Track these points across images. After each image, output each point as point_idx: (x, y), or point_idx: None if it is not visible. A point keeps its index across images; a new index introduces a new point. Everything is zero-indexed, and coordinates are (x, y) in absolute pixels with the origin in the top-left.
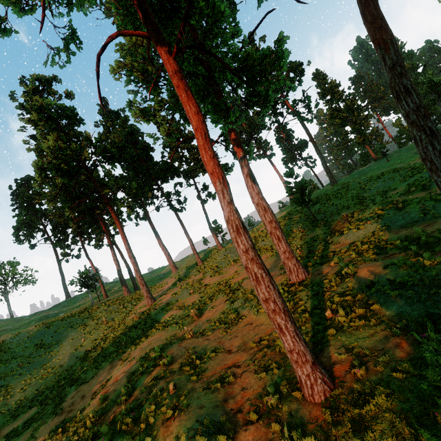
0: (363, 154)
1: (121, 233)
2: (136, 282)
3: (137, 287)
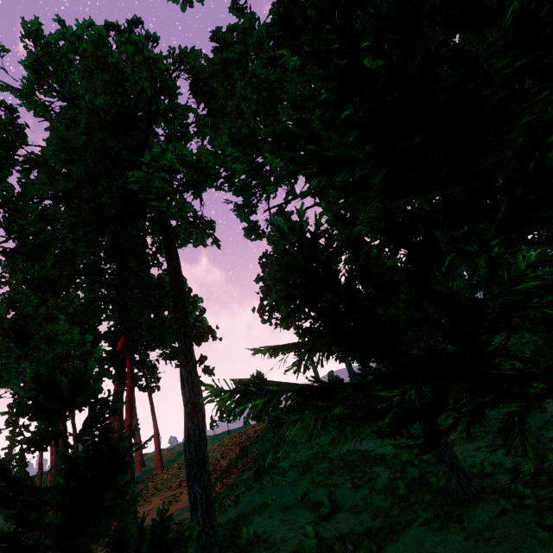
0: None
1: None
2: None
3: None
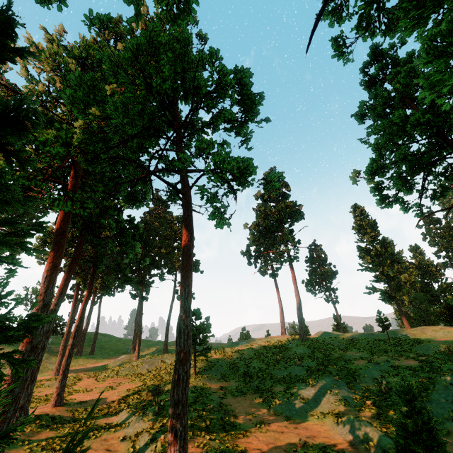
0: (415, 311)
1: (73, 302)
2: (112, 345)
3: (92, 351)
